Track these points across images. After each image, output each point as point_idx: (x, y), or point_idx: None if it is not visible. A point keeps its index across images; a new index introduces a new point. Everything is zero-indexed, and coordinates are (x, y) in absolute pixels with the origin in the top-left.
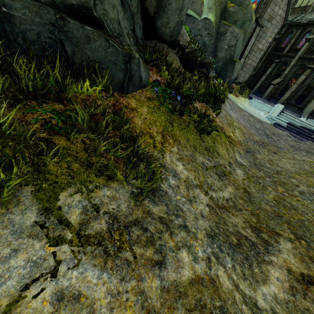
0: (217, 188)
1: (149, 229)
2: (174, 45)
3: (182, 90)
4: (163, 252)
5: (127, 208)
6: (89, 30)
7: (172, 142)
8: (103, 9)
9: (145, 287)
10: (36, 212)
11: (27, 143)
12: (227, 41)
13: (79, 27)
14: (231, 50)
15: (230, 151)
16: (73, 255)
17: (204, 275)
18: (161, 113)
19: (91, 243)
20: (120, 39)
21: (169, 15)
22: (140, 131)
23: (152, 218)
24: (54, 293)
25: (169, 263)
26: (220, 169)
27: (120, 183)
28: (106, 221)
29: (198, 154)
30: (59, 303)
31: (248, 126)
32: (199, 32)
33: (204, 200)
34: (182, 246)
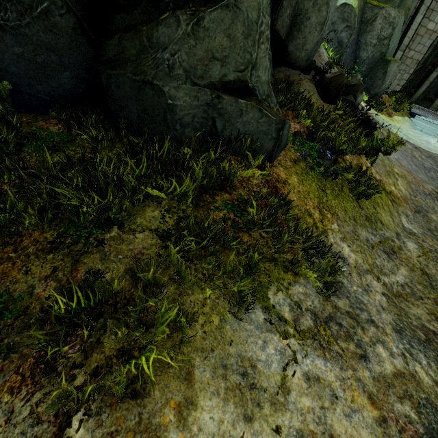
0: (388, 271)
1: (343, 324)
2: (309, 68)
3: (334, 144)
4: (362, 347)
5: (319, 304)
6: (242, 103)
7: (331, 217)
8: (257, 76)
9: (360, 376)
10: (261, 310)
11: (226, 245)
12: (377, 32)
13: (232, 102)
14: (382, 44)
15: (394, 215)
16: (300, 347)
17: (404, 370)
18: (310, 179)
19: (308, 337)
20: (268, 100)
21: (306, 34)
22: (298, 210)
23: (341, 313)
24: (303, 374)
25: (371, 357)
26: (387, 245)
27: (305, 278)
28: (310, 317)
29: (360, 228)
30: (308, 382)
31: (414, 168)
32: (333, 26)
33: (377, 288)
34: (376, 341)
